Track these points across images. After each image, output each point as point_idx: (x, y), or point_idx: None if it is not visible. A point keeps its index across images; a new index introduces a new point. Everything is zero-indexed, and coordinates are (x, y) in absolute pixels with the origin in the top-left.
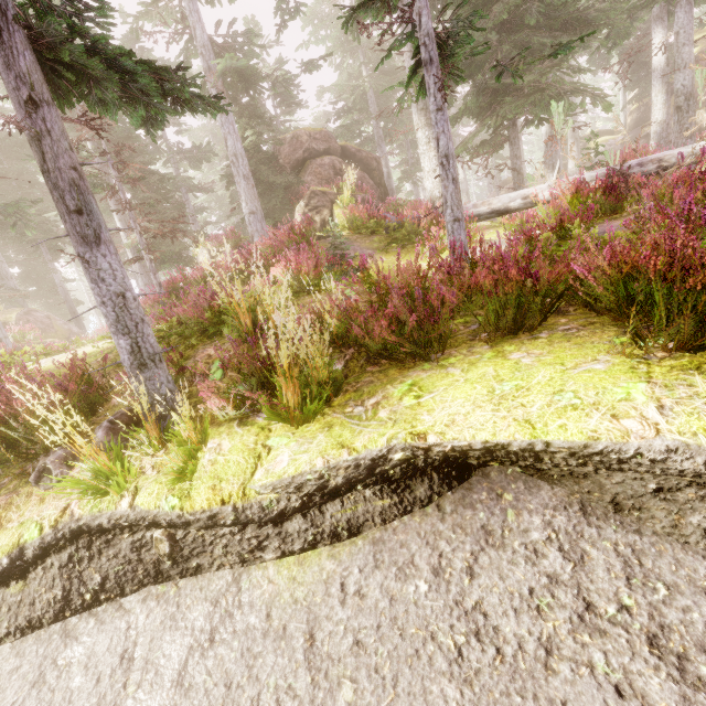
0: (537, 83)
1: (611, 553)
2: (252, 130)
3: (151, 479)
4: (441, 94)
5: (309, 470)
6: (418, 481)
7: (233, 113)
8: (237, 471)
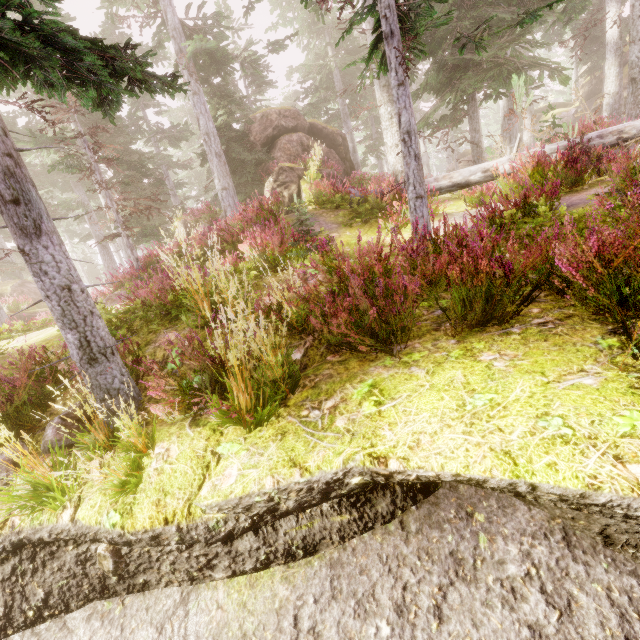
0: (496, 58)
1: (604, 600)
2: (223, 110)
3: (96, 487)
4: (403, 68)
5: (257, 491)
6: (380, 494)
7: (205, 93)
8: (184, 483)
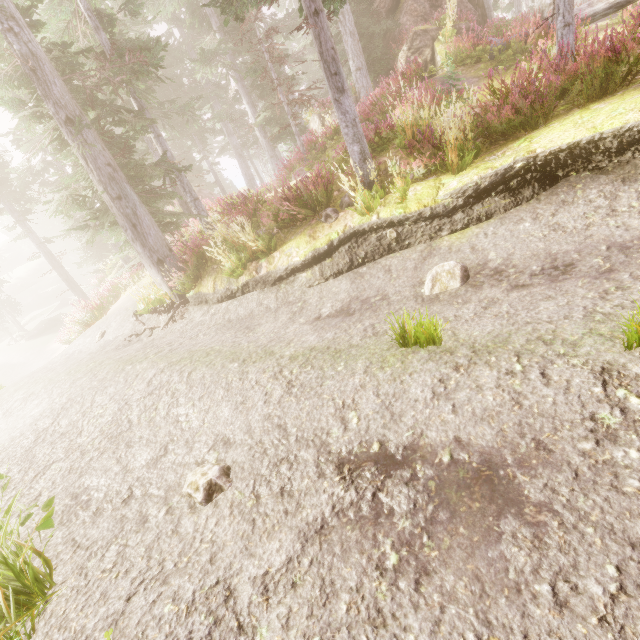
0: None
1: (632, 193)
2: None
3: (383, 208)
4: None
5: (470, 182)
6: (526, 189)
7: None
8: (428, 195)
